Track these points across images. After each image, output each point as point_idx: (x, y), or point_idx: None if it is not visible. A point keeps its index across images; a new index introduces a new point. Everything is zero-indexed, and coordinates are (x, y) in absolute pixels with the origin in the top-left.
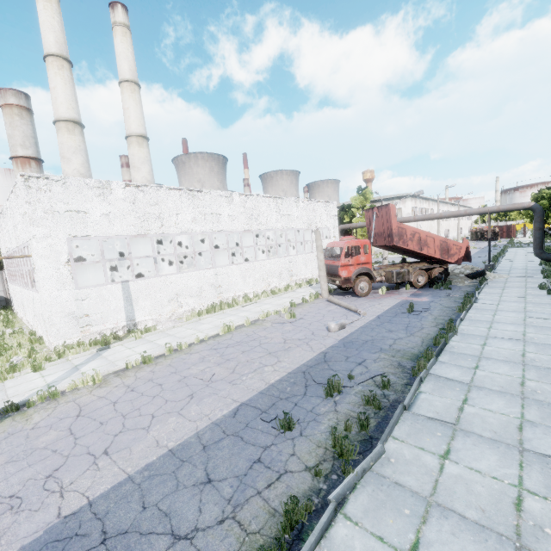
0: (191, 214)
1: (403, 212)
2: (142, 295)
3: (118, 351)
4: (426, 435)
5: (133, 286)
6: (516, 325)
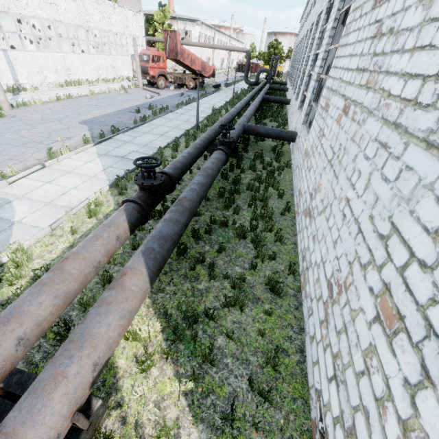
0: (37, 1)
1: (193, 35)
2: (19, 64)
3: (29, 96)
4: (176, 115)
5: (10, 55)
6: (215, 102)
